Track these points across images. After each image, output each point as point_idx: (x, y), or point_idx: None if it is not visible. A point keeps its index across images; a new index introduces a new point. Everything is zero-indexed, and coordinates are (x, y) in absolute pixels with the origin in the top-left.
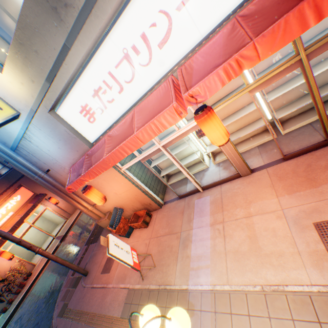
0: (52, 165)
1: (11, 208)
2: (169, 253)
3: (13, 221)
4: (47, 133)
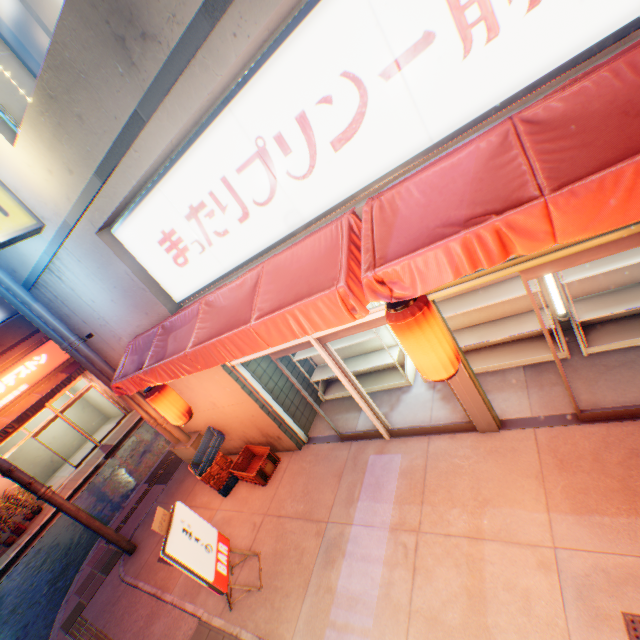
0: (97, 327)
1: (25, 376)
2: (295, 565)
3: (24, 403)
4: (92, 270)
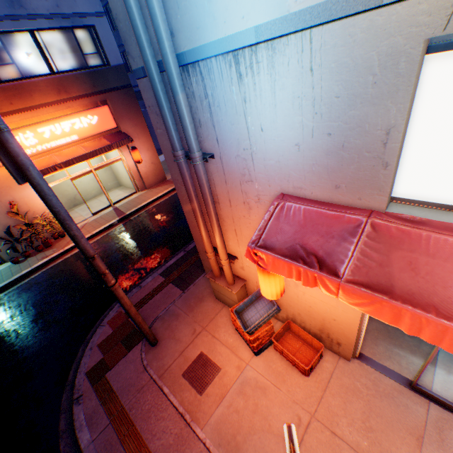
0: (228, 154)
1: (77, 129)
2: None
3: (72, 150)
4: (316, 92)
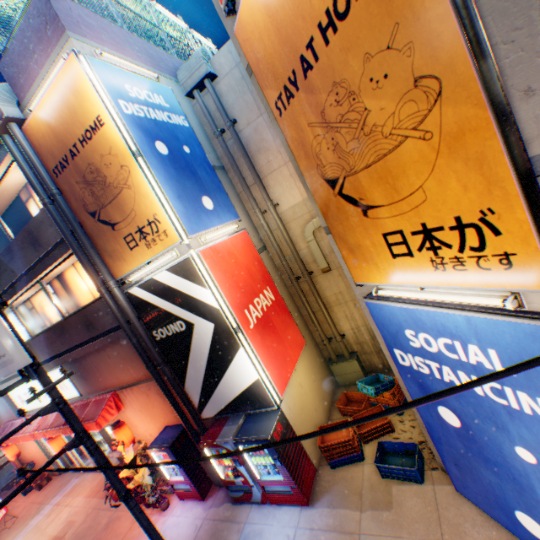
0: None
1: None
2: (25, 518)
3: None
4: None
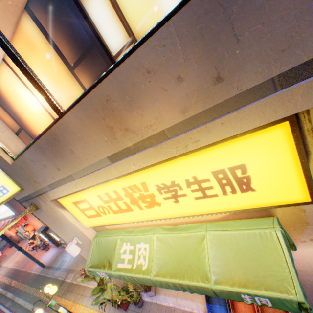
0: None
1: None
2: (10, 256)
3: None
4: None
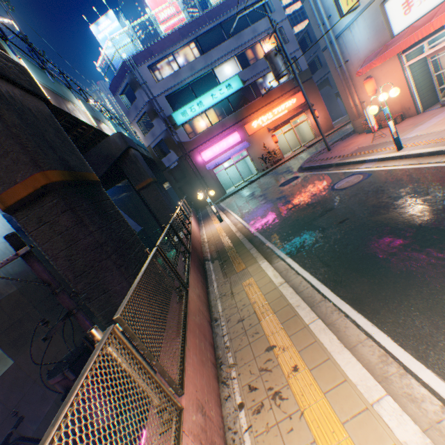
0: (351, 57)
1: (287, 107)
2: (399, 132)
3: (284, 118)
4: (366, 25)
